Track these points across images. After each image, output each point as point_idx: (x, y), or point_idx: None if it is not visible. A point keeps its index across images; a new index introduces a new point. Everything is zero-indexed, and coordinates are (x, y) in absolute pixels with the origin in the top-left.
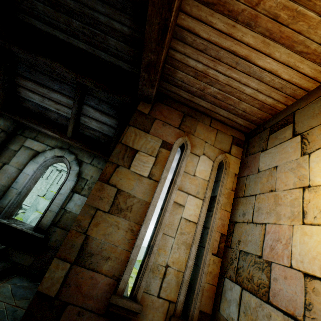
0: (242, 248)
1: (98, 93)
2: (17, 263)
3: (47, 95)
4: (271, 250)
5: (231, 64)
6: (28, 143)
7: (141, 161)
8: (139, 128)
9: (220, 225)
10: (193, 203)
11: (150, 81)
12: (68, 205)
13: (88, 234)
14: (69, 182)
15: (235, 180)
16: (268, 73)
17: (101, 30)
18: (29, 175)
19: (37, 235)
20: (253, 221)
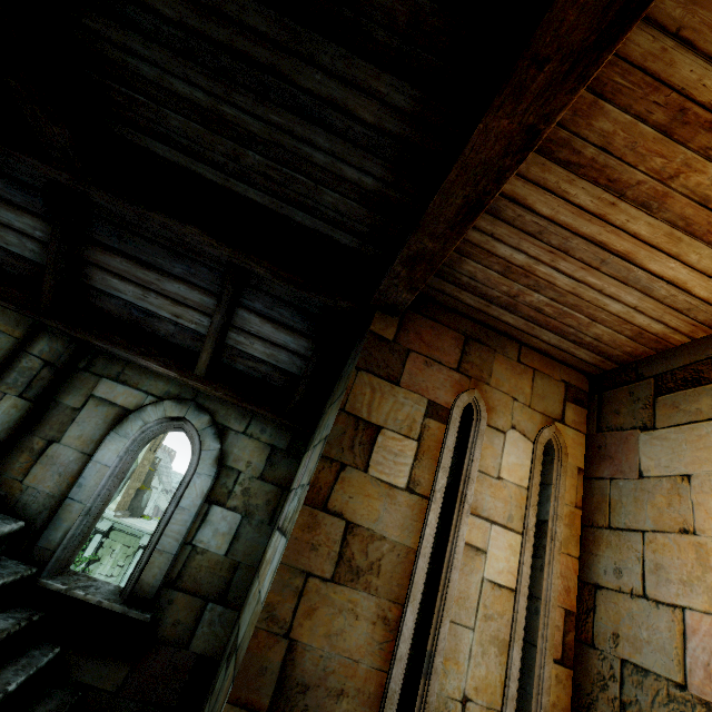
0: (627, 654)
1: (274, 285)
2: (87, 686)
3: (156, 285)
4: (710, 676)
5: (590, 262)
6: (104, 390)
7: (390, 451)
8: (379, 373)
9: (562, 590)
10: (504, 543)
11: (410, 280)
12: (199, 536)
13: (293, 639)
14: (201, 479)
15: (580, 482)
16: (665, 284)
17: (309, 176)
18: (108, 466)
19: (136, 615)
20: (646, 594)
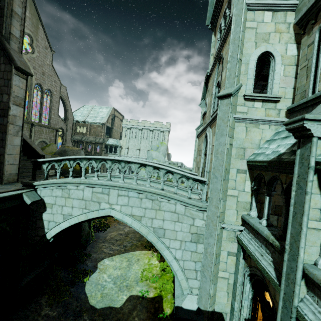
0: None
1: None
2: None
3: None
4: None
5: None
6: None
7: None
8: None
9: None
10: None
11: None
12: None
13: None
14: None
15: None
16: None
17: None
18: None
19: None
20: None
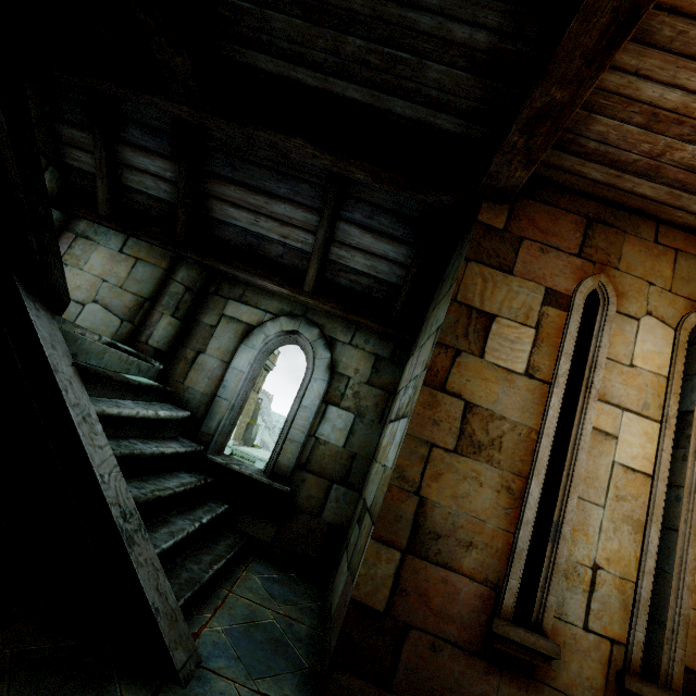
0: None
1: (372, 193)
2: (249, 535)
3: (265, 208)
4: None
5: None
6: (232, 310)
7: (505, 338)
8: (490, 263)
9: None
10: (638, 430)
11: (527, 152)
12: (320, 430)
13: (422, 496)
14: (317, 383)
15: None
16: None
17: (412, 51)
18: (243, 372)
19: (279, 487)
20: None
